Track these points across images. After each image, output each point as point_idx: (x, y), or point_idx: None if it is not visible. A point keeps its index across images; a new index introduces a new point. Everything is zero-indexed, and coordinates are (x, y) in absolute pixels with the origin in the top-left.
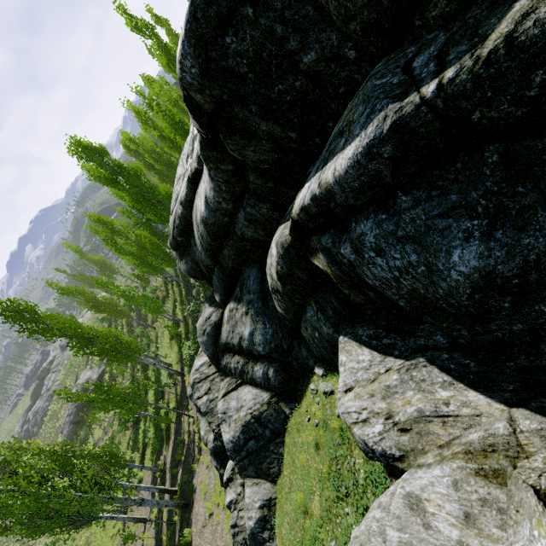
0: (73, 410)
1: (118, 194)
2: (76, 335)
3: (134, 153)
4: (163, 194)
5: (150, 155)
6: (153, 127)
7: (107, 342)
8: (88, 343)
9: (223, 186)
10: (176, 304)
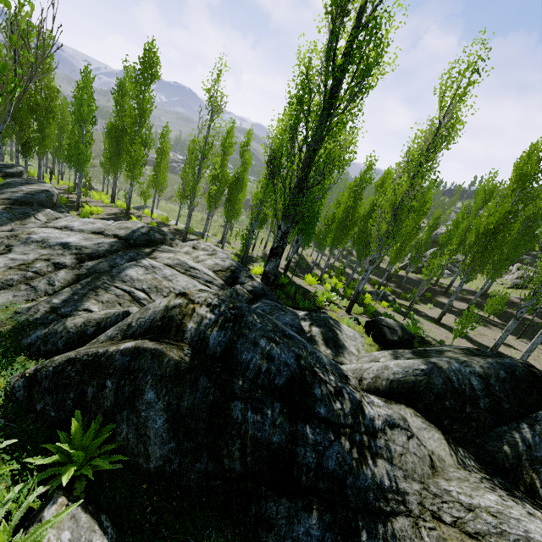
0: None
1: None
2: None
3: None
4: None
5: None
6: None
7: None
8: None
9: None
10: None
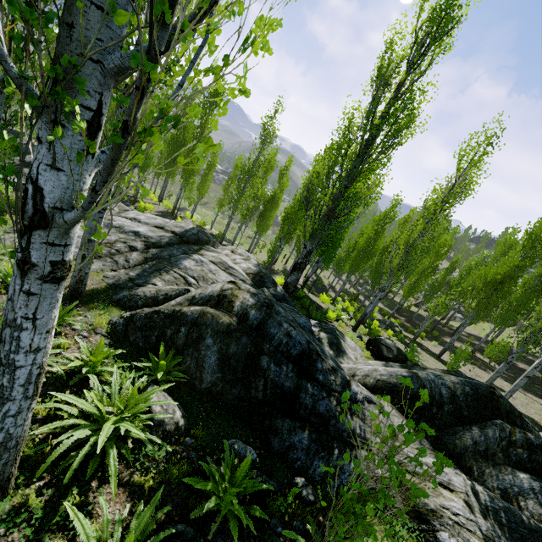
0: None
1: None
2: None
3: None
4: None
5: None
6: None
7: None
8: None
9: None
10: None
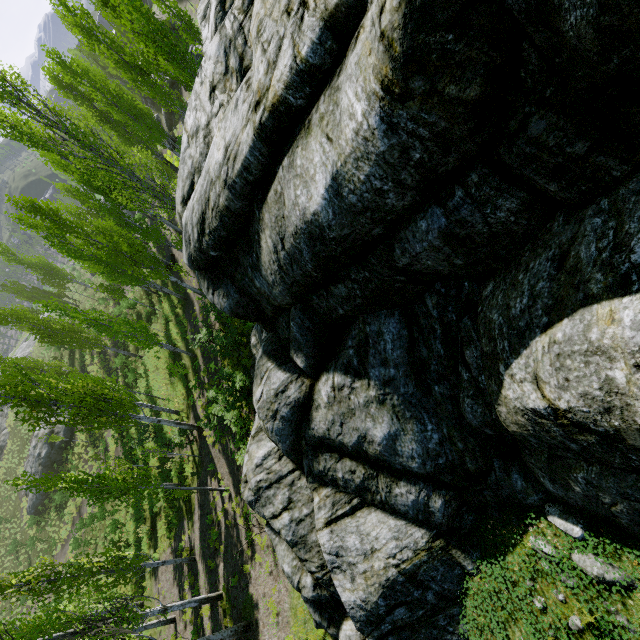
0: (38, 469)
1: (57, 162)
2: (28, 402)
3: (72, 94)
4: (138, 162)
5: (103, 96)
6: (104, 43)
7: (84, 405)
8: (51, 410)
9: (420, 149)
10: (170, 325)
